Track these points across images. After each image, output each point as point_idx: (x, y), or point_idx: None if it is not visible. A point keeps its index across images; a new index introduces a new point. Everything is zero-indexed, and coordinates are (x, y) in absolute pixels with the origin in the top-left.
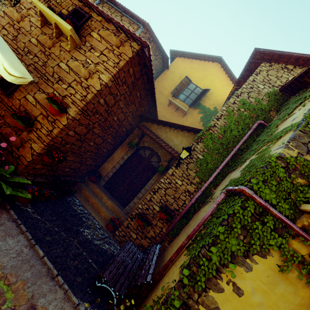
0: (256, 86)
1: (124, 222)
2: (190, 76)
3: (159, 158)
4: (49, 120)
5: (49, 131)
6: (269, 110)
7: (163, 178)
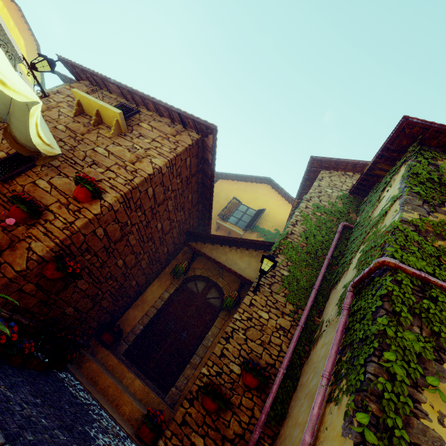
0: (324, 191)
1: (175, 412)
2: (238, 197)
3: (219, 291)
4: (70, 209)
5: (67, 223)
6: (347, 212)
7: (238, 312)
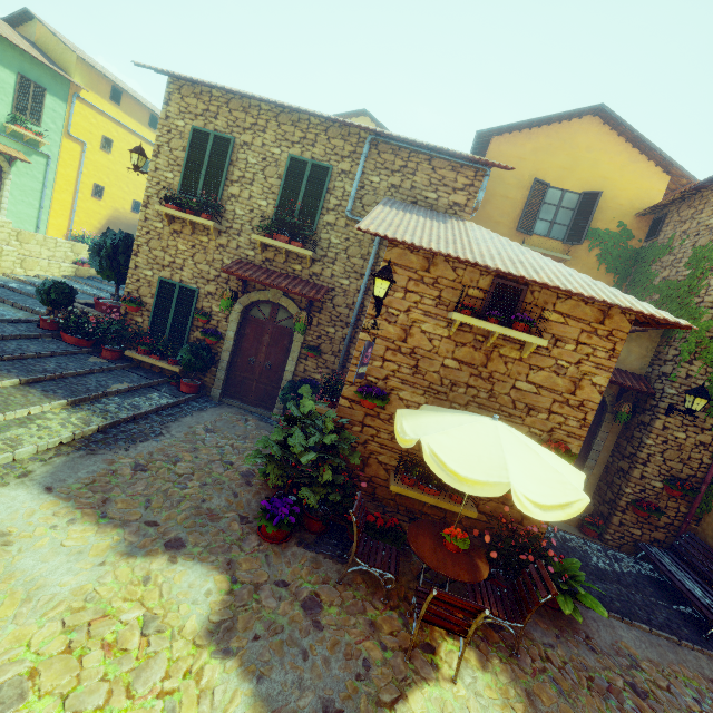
0: None
1: (611, 519)
2: (540, 172)
3: None
4: None
5: None
6: None
7: (650, 438)
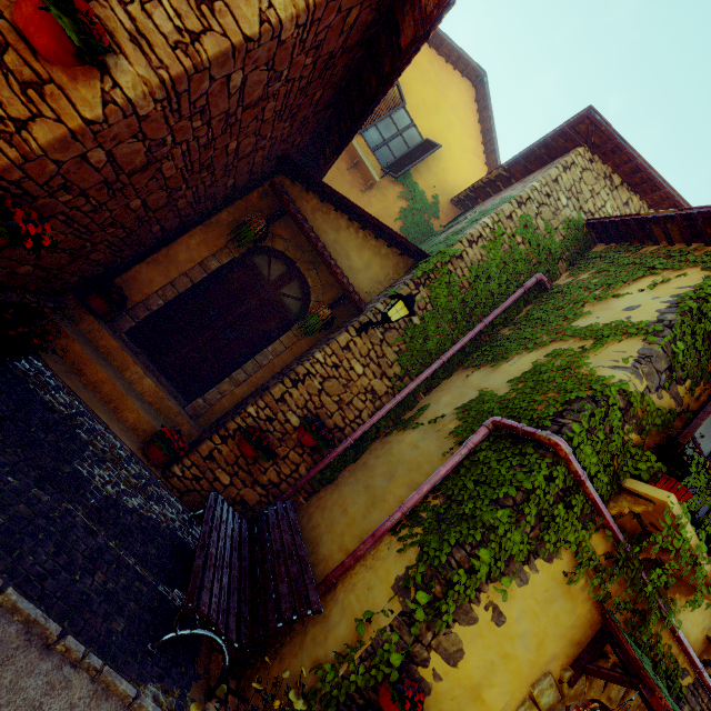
0: (556, 196)
1: (201, 444)
2: (405, 86)
3: (305, 290)
4: (8, 67)
5: (7, 120)
6: (559, 257)
7: (323, 352)
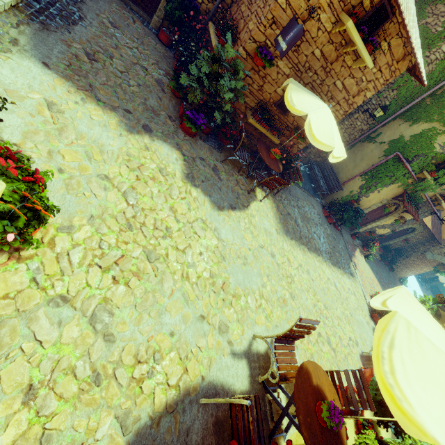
0: None
1: (307, 150)
2: None
3: None
4: None
5: None
6: None
7: (348, 121)
